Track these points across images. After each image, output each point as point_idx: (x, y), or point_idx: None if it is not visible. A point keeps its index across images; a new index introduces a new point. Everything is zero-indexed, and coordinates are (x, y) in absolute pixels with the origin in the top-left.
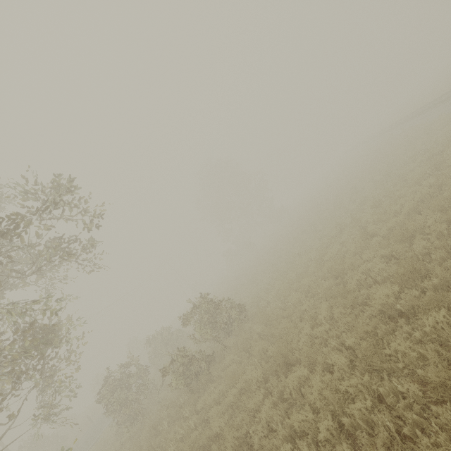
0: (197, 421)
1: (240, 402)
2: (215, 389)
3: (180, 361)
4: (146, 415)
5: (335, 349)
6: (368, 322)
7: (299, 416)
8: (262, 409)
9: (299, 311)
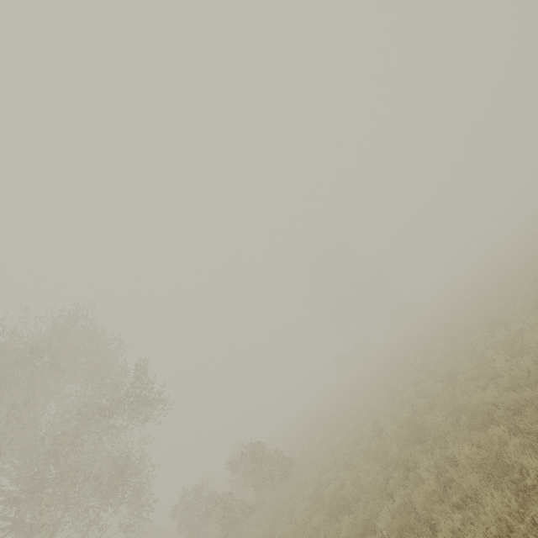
0: None
1: None
2: None
3: (221, 506)
4: None
5: None
6: None
7: None
8: None
9: (303, 495)
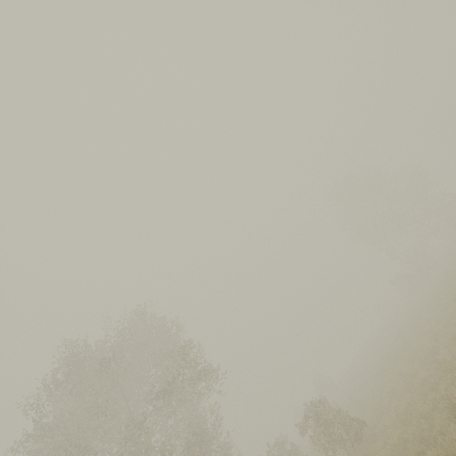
0: None
1: None
2: None
3: None
4: None
5: None
6: None
7: None
8: None
9: None
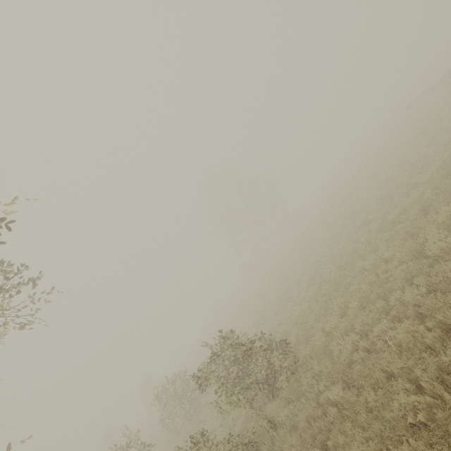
0: None
1: None
2: None
3: None
4: None
5: None
6: None
7: None
8: None
9: (434, 366)
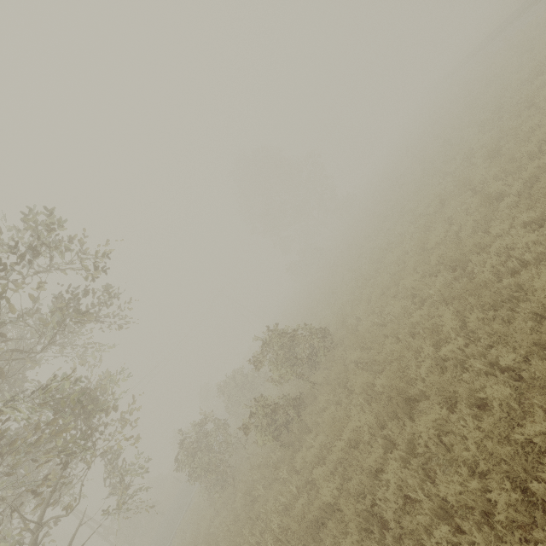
0: (299, 483)
1: (351, 457)
2: (313, 440)
3: (262, 413)
4: (237, 475)
5: (482, 372)
6: (531, 326)
7: (454, 486)
8: (389, 472)
9: (408, 325)
